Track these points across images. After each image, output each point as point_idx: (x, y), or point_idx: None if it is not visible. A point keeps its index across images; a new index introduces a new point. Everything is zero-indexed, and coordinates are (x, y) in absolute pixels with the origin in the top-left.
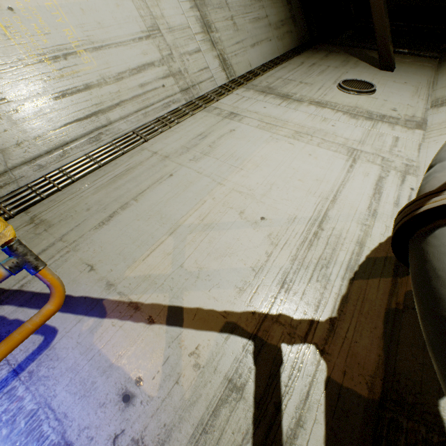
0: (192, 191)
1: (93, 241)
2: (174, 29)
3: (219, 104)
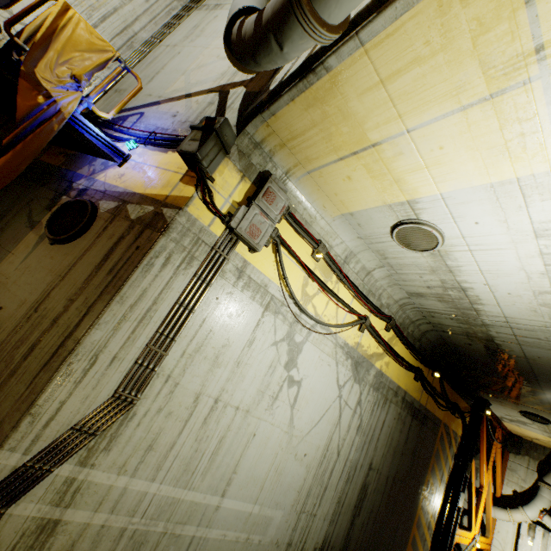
0: (192, 57)
1: (148, 89)
2: None
3: (208, 1)
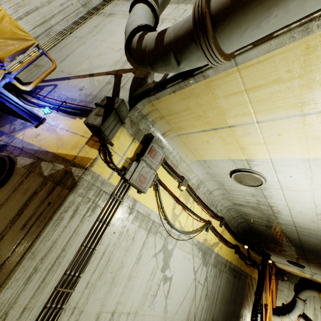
0: (94, 46)
1: (60, 66)
2: None
3: (104, 10)
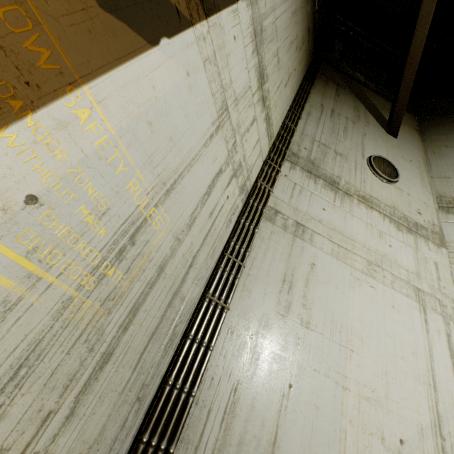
0: (326, 415)
1: None
2: (238, 98)
3: (276, 200)
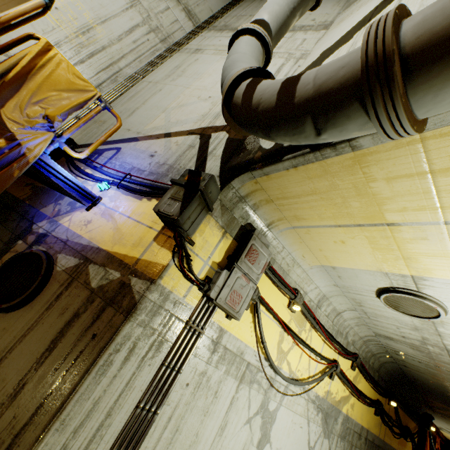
0: (173, 95)
1: (127, 122)
2: None
3: (189, 46)
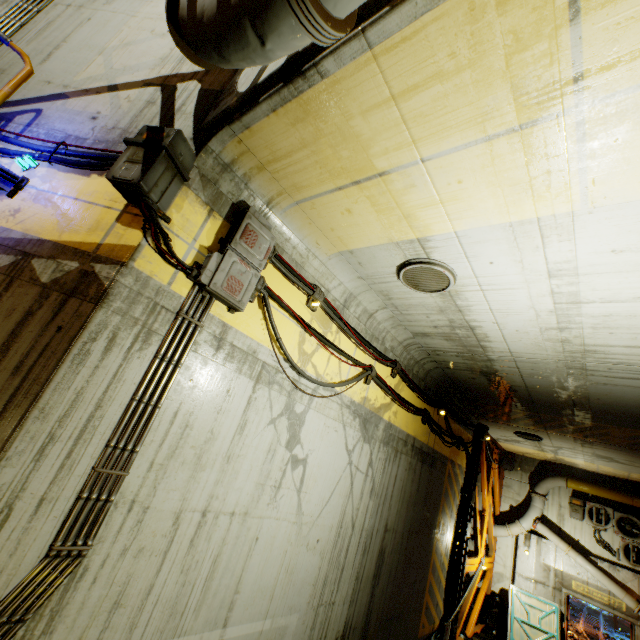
0: (111, 27)
1: (43, 71)
2: None
3: None
